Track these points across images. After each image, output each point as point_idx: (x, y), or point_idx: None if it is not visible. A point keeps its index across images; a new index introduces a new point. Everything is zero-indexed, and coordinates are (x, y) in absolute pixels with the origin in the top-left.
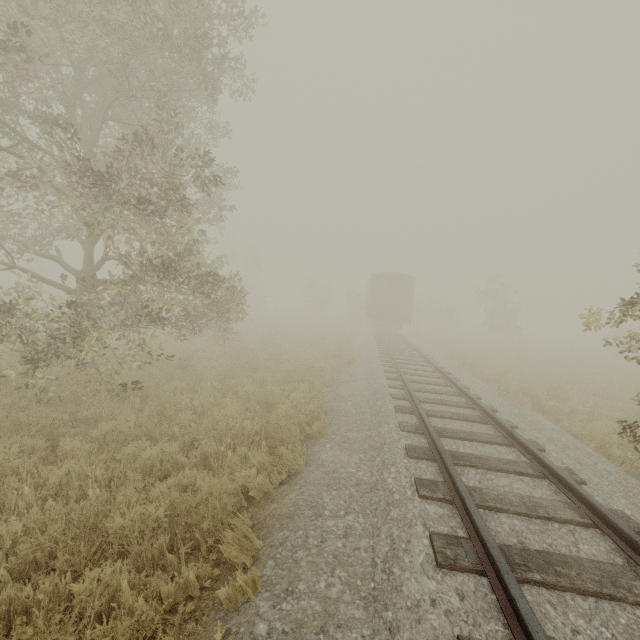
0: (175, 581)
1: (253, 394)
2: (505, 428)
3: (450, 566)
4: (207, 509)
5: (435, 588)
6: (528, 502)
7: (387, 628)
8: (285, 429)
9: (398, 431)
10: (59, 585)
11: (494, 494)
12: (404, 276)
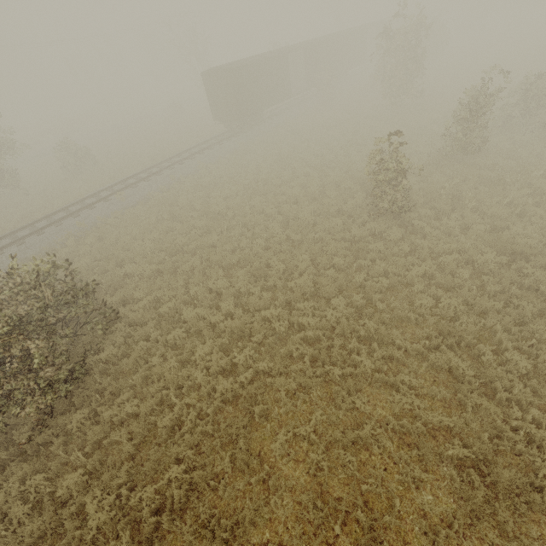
0: None
1: None
2: None
3: None
4: None
5: None
6: None
7: None
8: None
9: None
10: None
11: None
12: (220, 71)
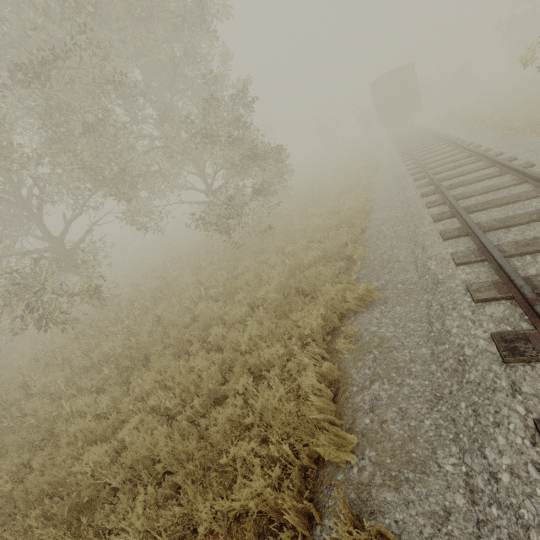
0: (336, 267)
1: (324, 212)
2: (488, 158)
3: (439, 220)
4: (334, 247)
5: (432, 227)
6: (488, 187)
7: (415, 242)
8: (351, 214)
9: (415, 190)
10: (301, 277)
11: (469, 192)
12: (402, 68)
